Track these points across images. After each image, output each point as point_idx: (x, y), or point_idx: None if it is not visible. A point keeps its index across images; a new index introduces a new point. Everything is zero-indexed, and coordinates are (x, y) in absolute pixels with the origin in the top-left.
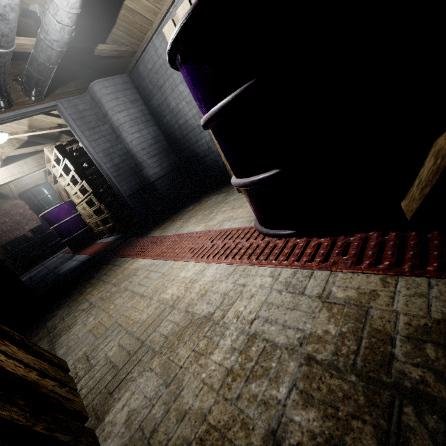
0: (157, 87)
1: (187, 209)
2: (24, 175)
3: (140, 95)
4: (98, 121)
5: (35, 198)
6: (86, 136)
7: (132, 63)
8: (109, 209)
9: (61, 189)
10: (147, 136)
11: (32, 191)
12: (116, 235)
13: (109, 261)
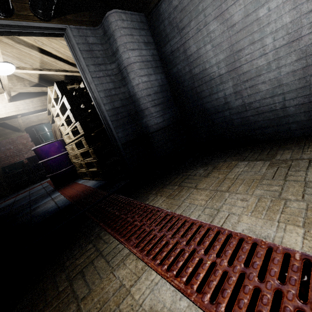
0: (177, 29)
1: (196, 172)
2: (28, 112)
3: (153, 40)
4: (106, 59)
5: (37, 133)
6: (90, 71)
7: (154, 0)
8: (97, 154)
9: (56, 128)
10: (154, 82)
11: (36, 127)
12: (97, 180)
13: (89, 231)
